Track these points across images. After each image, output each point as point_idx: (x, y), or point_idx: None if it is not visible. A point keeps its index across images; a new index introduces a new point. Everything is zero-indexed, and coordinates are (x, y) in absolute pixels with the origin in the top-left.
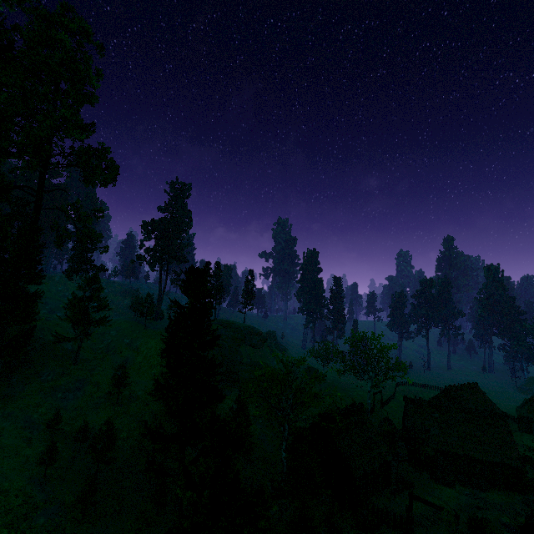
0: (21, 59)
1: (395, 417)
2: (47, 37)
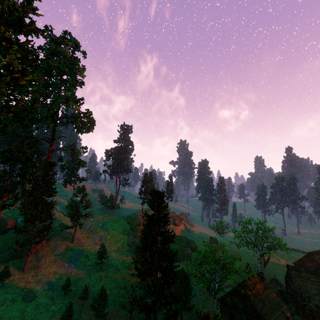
0: (42, 65)
1: (275, 274)
2: (56, 51)
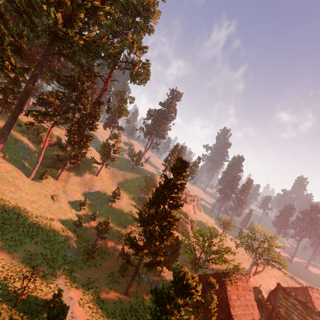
0: None
1: (261, 286)
2: None
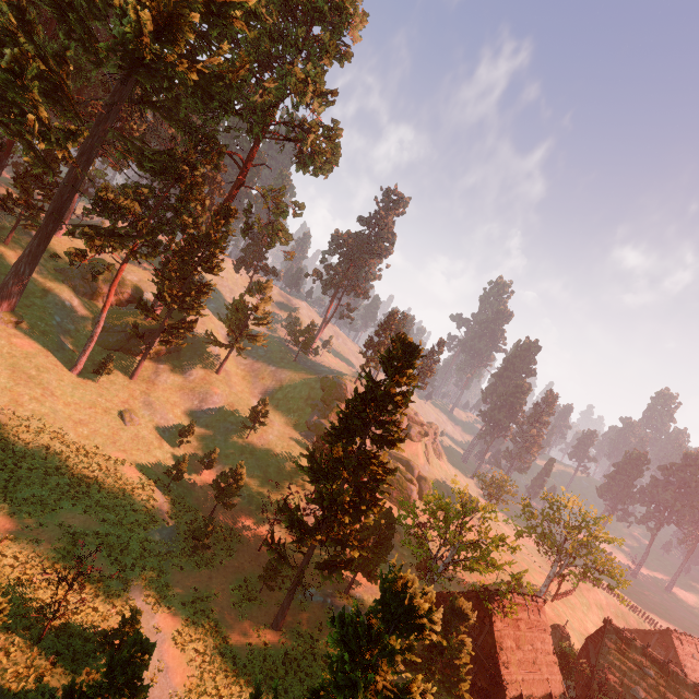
0: None
1: (568, 625)
2: None
